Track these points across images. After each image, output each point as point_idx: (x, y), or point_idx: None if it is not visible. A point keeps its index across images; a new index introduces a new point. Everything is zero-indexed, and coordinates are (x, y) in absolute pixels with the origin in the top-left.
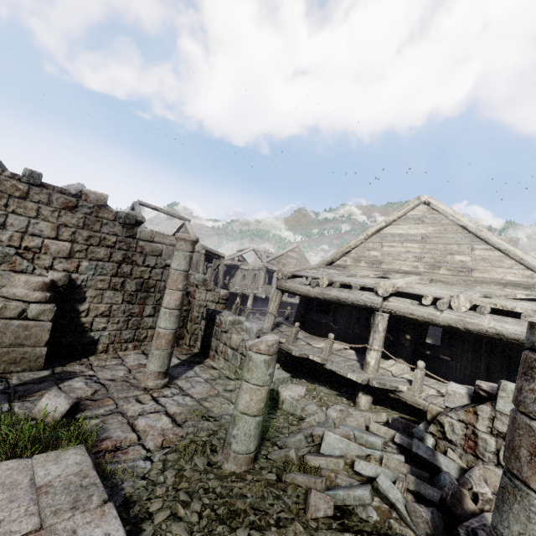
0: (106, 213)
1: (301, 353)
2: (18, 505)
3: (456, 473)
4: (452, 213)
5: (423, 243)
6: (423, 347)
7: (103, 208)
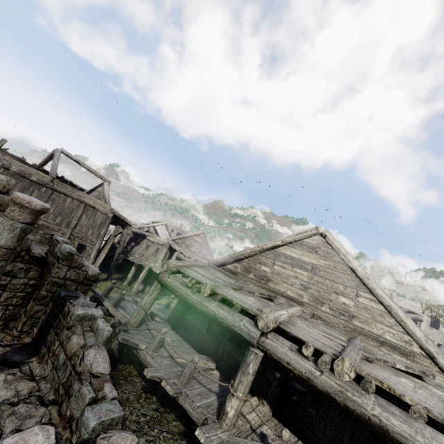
0: None
1: (154, 376)
2: None
3: None
4: (344, 253)
5: (312, 273)
6: (290, 390)
7: None
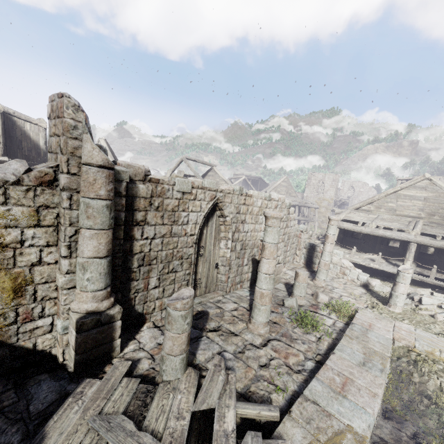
0: (283, 205)
1: (366, 263)
2: (380, 322)
3: None
4: None
5: (425, 201)
6: (423, 256)
7: (283, 203)
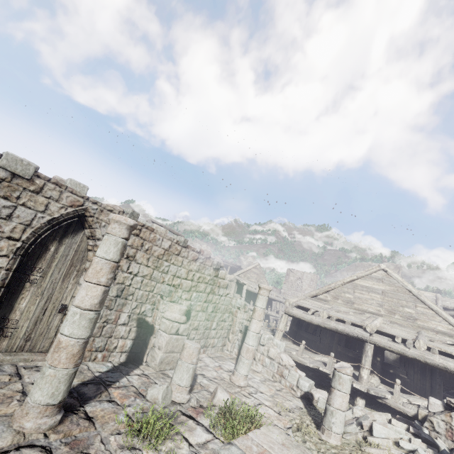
0: (208, 262)
1: (314, 365)
2: (286, 452)
3: (447, 450)
4: (402, 281)
5: (383, 295)
6: (387, 367)
7: (208, 259)
